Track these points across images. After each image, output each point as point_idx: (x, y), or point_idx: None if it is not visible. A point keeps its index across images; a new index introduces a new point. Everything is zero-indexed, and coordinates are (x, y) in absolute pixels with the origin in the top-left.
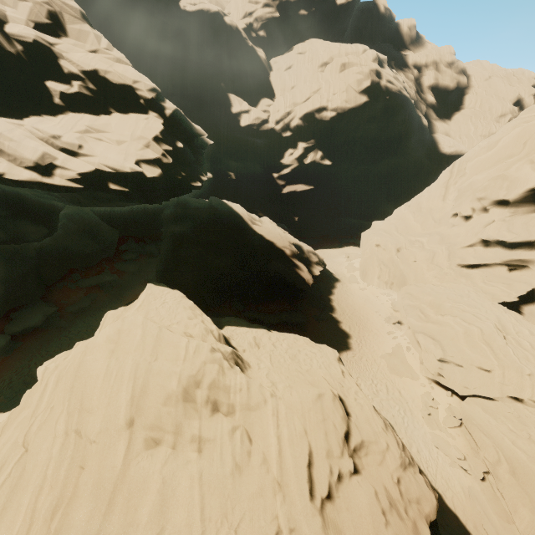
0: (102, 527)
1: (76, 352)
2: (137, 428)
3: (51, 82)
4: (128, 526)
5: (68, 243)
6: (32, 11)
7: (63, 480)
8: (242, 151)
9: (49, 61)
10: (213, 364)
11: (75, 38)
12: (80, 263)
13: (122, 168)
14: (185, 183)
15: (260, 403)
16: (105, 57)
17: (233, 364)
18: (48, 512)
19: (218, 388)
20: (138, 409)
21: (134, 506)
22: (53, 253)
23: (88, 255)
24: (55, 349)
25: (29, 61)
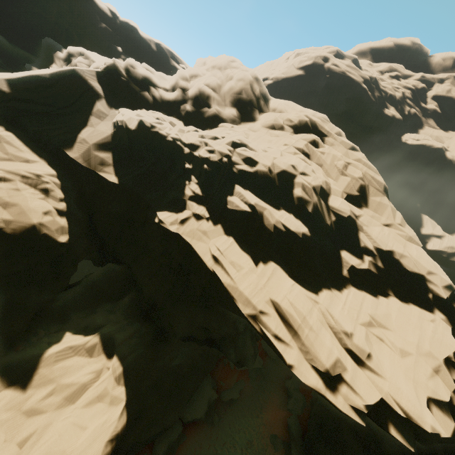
0: None
1: None
2: None
3: (345, 252)
4: None
5: None
6: (348, 184)
7: None
8: None
9: (350, 232)
10: None
11: (373, 209)
12: None
13: (419, 420)
14: None
15: None
16: (398, 233)
17: None
18: None
19: None
20: None
21: None
22: None
23: None
24: None
25: (335, 230)
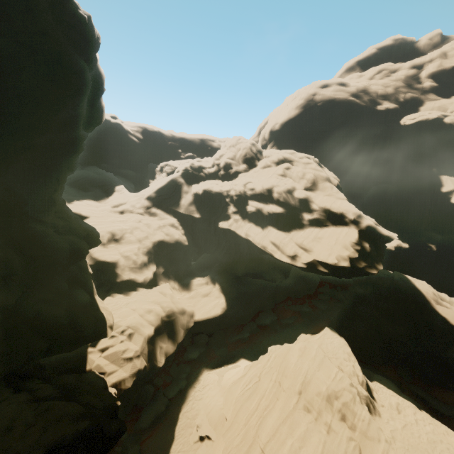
0: (280, 425)
1: (284, 347)
2: (302, 397)
3: (304, 213)
4: (289, 433)
5: (290, 282)
6: (304, 182)
7: (270, 399)
8: (451, 224)
9: (306, 204)
10: (349, 393)
11: (320, 189)
12: (293, 294)
13: (326, 260)
14: (364, 270)
15: (374, 438)
16: (332, 197)
17: (363, 403)
18: (264, 407)
19: (348, 408)
20: (304, 388)
21: (293, 428)
22: (283, 287)
23: (298, 291)
24: (272, 341)
25: (298, 205)
